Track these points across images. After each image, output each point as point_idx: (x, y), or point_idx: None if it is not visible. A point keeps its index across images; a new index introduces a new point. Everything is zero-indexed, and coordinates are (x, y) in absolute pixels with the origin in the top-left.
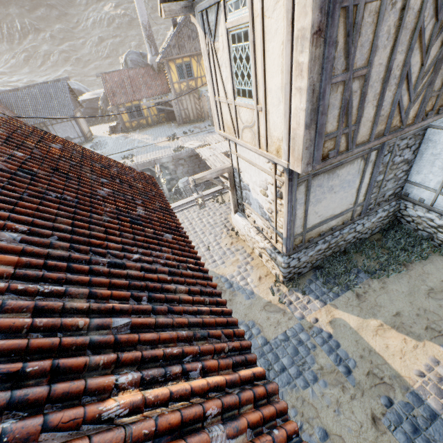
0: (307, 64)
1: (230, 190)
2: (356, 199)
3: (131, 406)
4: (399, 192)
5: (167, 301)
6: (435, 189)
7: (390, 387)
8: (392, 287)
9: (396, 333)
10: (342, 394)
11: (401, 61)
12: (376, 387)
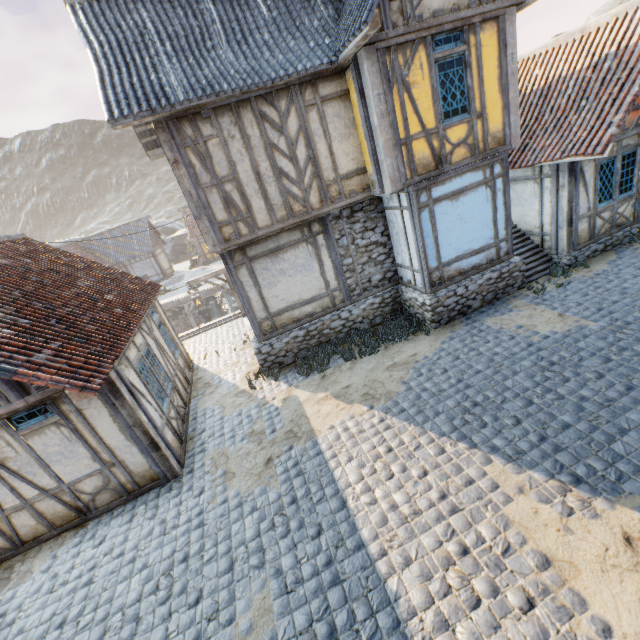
0: (178, 180)
1: (232, 291)
2: (326, 283)
3: (3, 336)
4: (393, 277)
5: (71, 327)
6: (410, 267)
7: (298, 439)
8: (359, 366)
9: (334, 400)
10: (256, 447)
11: (268, 166)
12: (287, 439)
